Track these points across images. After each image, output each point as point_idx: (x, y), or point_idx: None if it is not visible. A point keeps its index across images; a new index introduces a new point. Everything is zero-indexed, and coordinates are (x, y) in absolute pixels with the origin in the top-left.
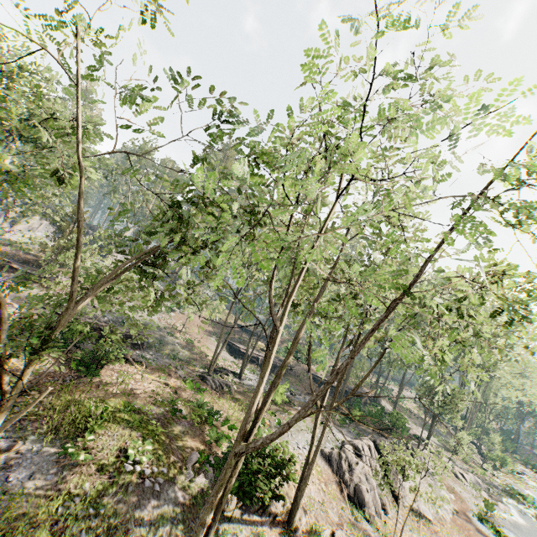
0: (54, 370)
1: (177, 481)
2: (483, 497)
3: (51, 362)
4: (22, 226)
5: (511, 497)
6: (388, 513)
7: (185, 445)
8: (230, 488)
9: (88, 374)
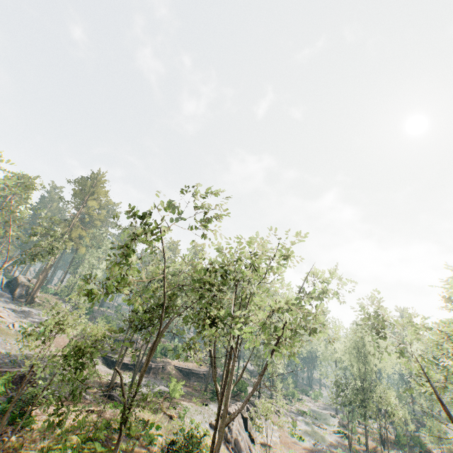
0: None
1: None
2: (290, 421)
3: None
4: None
5: (301, 415)
6: (252, 451)
7: (134, 452)
8: (214, 449)
9: (27, 424)
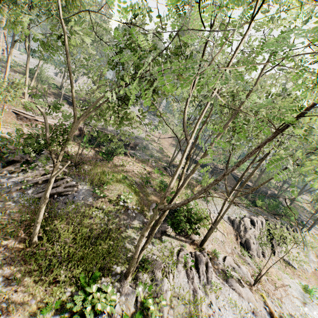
0: (93, 155)
1: (144, 214)
2: None
3: (91, 152)
4: (79, 82)
5: None
6: (265, 257)
7: (150, 199)
8: (160, 224)
9: (107, 159)
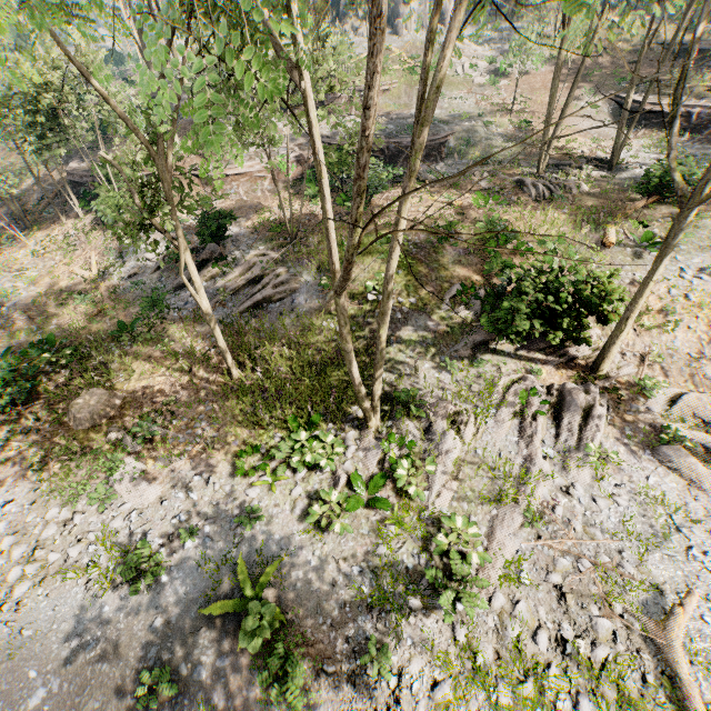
0: None
1: (429, 311)
2: None
3: None
4: None
5: None
6: None
7: (450, 277)
8: (385, 325)
9: None
